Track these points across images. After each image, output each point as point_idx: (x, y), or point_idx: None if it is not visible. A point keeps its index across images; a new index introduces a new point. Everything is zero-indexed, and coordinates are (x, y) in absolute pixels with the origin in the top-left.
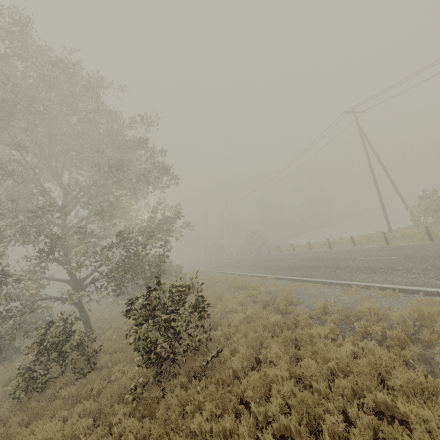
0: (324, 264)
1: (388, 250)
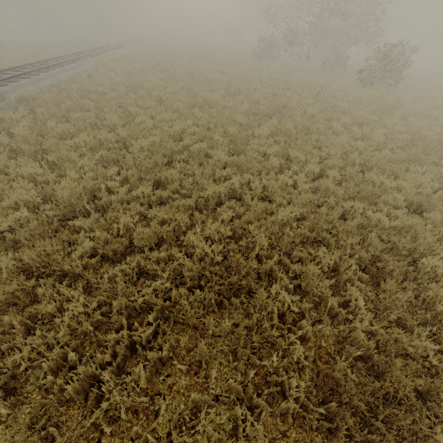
0: None
1: None
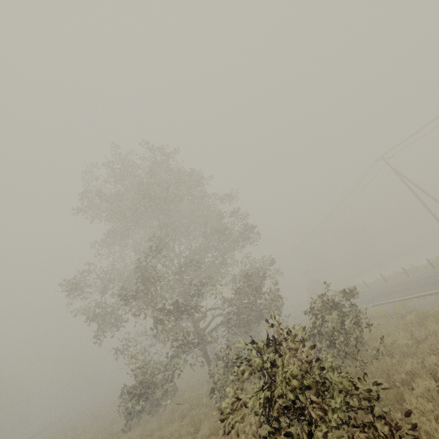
0: (415, 284)
1: None
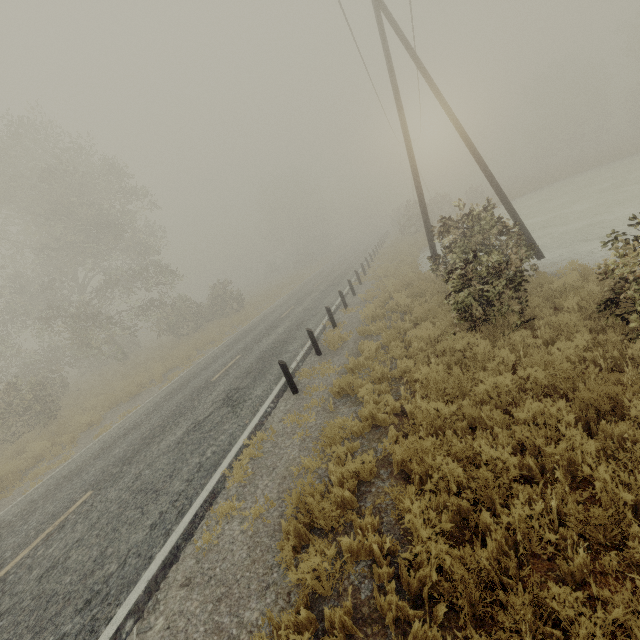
0: (237, 346)
1: (265, 354)
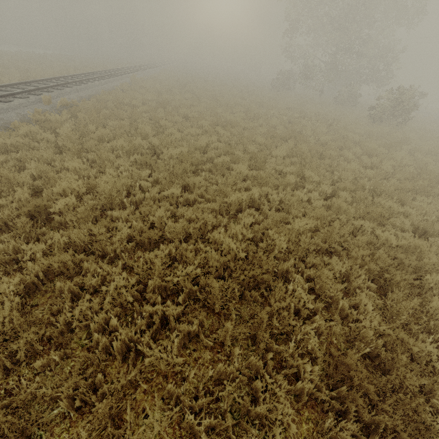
0: None
1: None
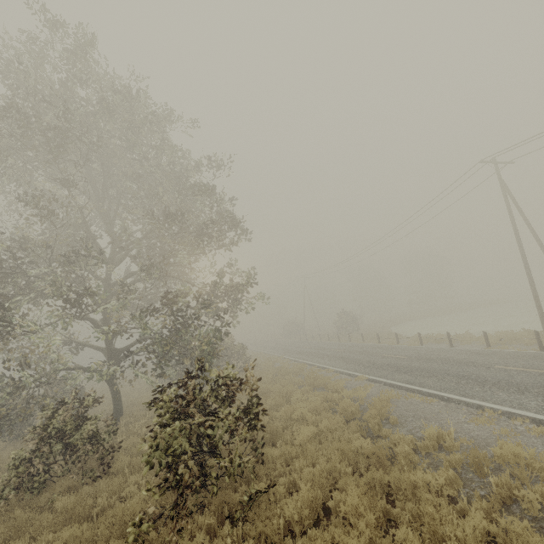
0: (440, 368)
1: (543, 359)
